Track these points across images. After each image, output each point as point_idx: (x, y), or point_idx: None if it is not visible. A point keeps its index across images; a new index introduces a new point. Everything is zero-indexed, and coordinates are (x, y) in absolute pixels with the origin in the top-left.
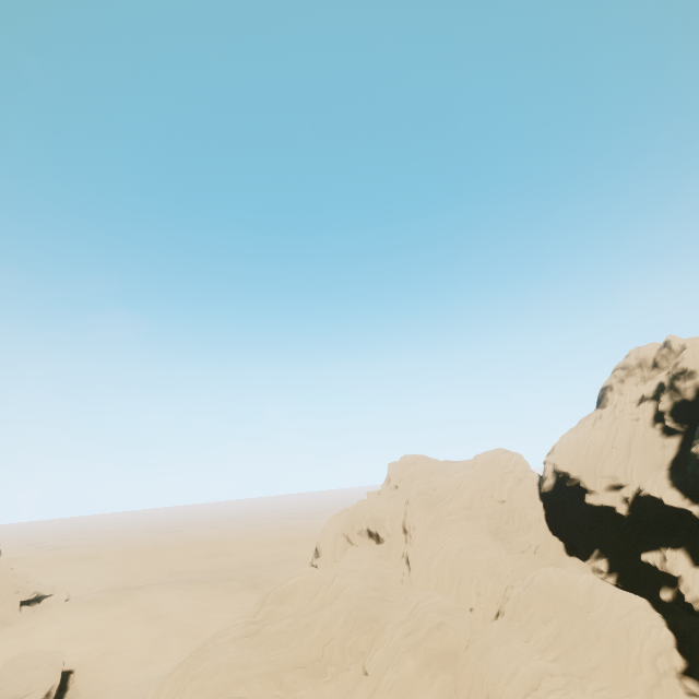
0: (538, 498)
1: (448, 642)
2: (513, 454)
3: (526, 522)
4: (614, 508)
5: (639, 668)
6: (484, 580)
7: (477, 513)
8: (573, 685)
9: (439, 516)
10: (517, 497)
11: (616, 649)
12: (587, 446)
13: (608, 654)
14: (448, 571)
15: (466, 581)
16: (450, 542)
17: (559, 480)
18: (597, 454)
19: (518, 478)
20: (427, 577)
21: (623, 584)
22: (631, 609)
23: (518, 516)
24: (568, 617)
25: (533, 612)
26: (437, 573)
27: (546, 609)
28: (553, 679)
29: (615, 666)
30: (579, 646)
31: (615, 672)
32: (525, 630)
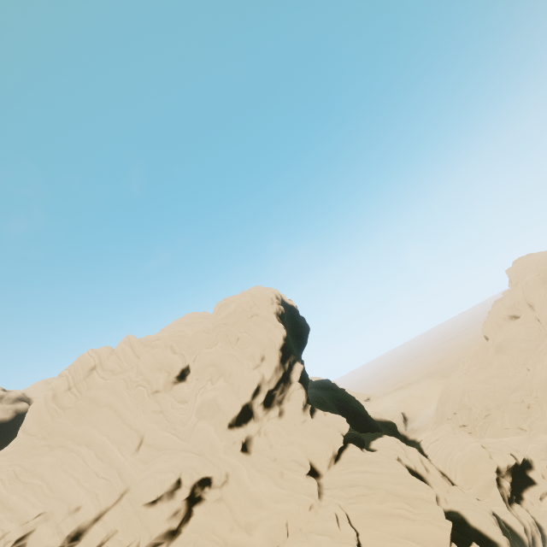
0: None
1: None
2: None
3: None
4: None
5: None
6: None
7: None
8: None
9: None
10: None
11: None
12: None
13: None
14: None
15: None
16: None
17: None
18: None
19: None
20: None
21: None
22: None
23: None
24: None
25: None
26: None
27: None
28: None
29: None
30: None
31: None
32: None
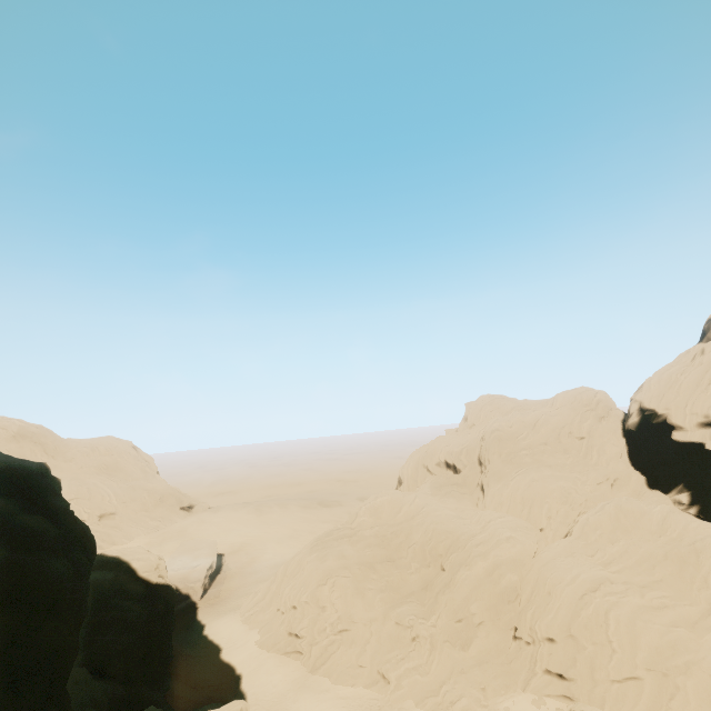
0: (621, 435)
1: (515, 552)
2: (597, 393)
3: (606, 457)
4: (703, 444)
5: (705, 585)
6: (555, 506)
7: (553, 449)
8: (632, 591)
9: (514, 450)
10: (597, 434)
11: (683, 568)
12: (679, 383)
13: (674, 572)
14: (520, 498)
15: (537, 506)
16: (523, 473)
17: (645, 417)
18: (691, 391)
19: (599, 416)
20: (500, 501)
21: (704, 516)
22: (706, 536)
23: (597, 451)
24: (636, 540)
25: (601, 533)
26: (509, 499)
27: (615, 532)
28: (612, 586)
29: (680, 581)
30: (644, 563)
31: (679, 586)
32: (591, 548)
